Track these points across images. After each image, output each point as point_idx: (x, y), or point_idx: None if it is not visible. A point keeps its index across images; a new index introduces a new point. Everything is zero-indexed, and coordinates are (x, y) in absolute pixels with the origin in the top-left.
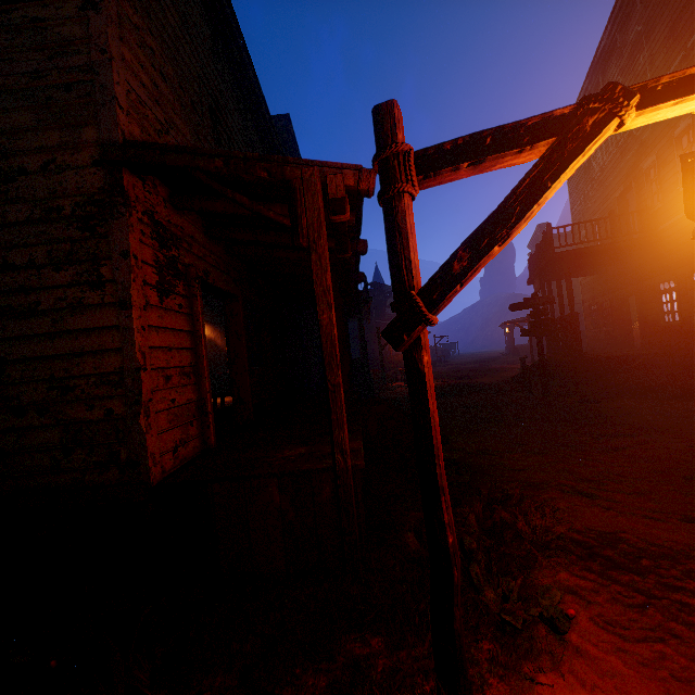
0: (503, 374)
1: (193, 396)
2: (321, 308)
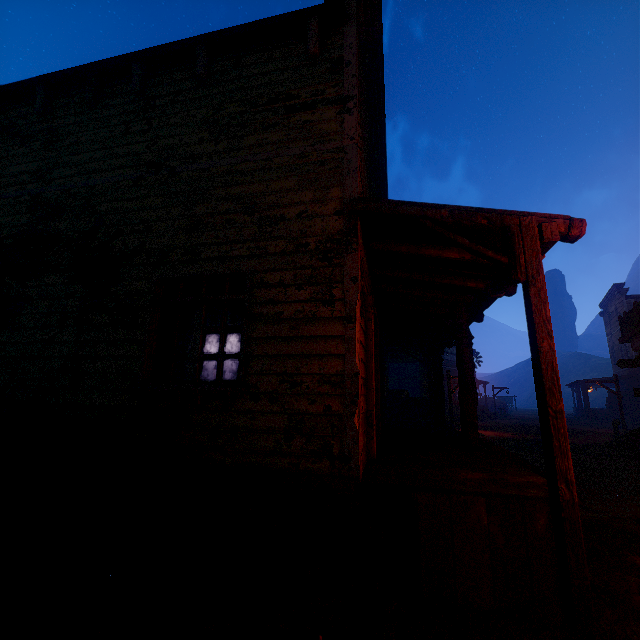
0: (590, 436)
1: (365, 407)
2: (541, 336)
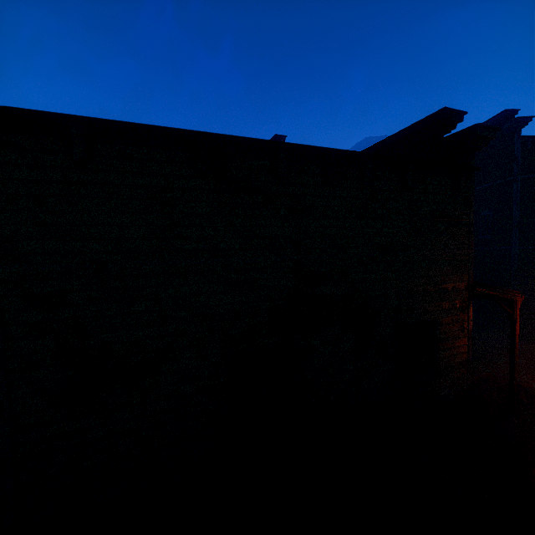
0: None
1: None
2: (516, 339)
